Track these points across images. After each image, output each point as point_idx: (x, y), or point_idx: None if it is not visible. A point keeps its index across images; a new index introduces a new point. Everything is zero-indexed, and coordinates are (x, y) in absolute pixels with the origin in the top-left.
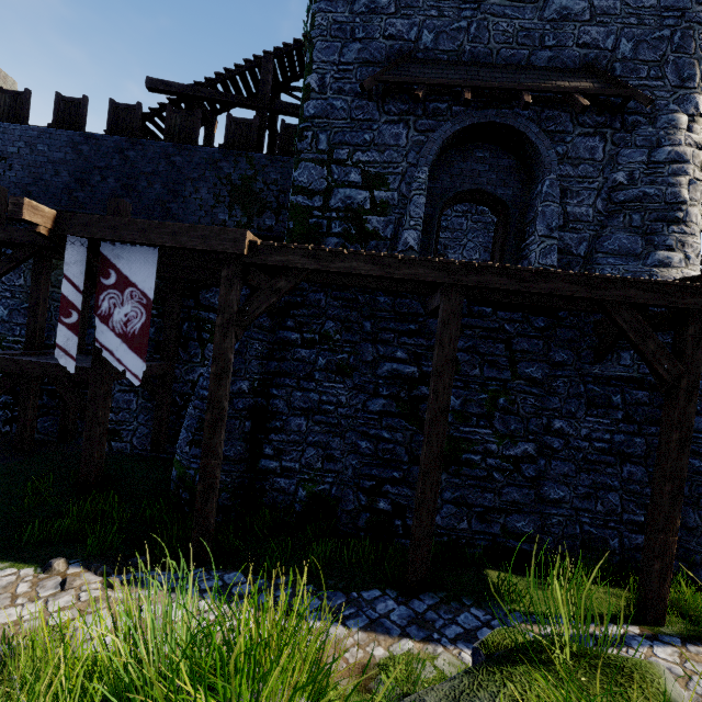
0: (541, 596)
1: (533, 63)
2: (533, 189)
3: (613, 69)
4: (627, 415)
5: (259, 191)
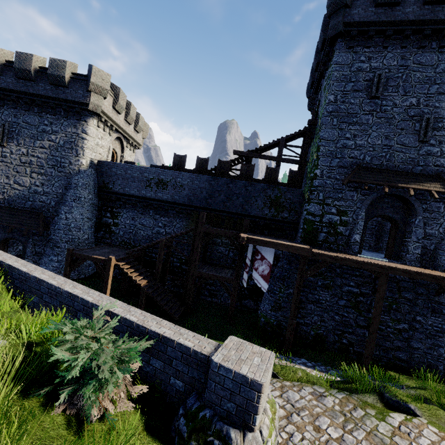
0: (411, 382)
1: (413, 171)
2: (410, 218)
3: None
4: None
5: (282, 202)
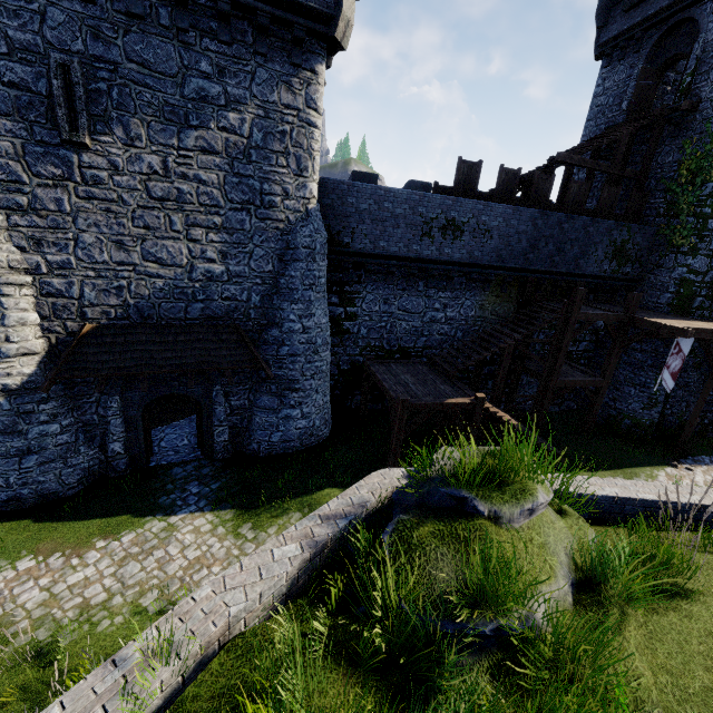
0: None
1: None
2: None
3: None
4: None
5: (628, 250)
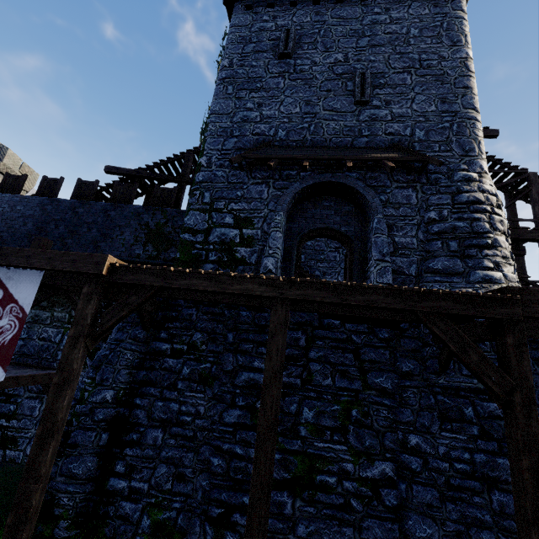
0: None
1: (356, 145)
2: (368, 226)
3: (413, 147)
4: (483, 430)
5: (168, 233)
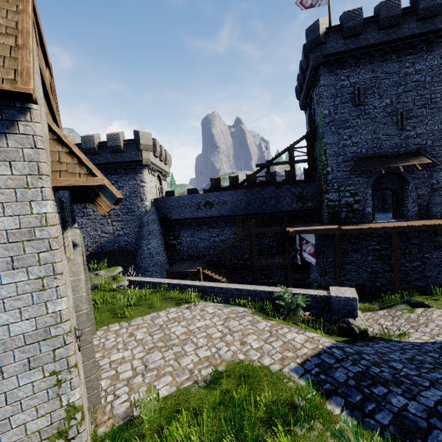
0: None
1: (399, 152)
2: (405, 185)
3: (426, 150)
4: None
5: (305, 195)
